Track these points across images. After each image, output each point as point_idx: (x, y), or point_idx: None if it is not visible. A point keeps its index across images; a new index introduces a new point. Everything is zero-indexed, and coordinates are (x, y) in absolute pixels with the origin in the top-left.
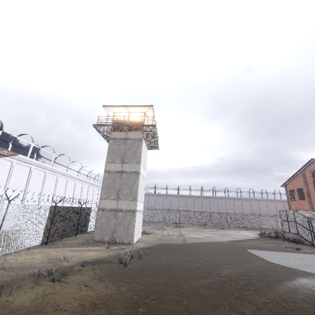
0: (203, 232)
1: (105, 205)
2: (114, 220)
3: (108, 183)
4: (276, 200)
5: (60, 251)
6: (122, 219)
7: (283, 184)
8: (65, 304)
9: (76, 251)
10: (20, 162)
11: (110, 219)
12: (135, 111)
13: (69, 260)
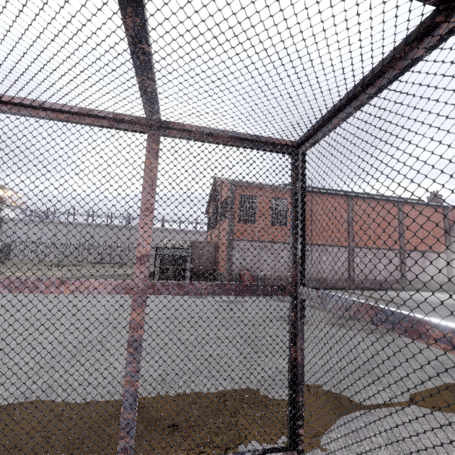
0: (75, 271)
1: None
2: None
3: None
4: None
5: None
6: None
7: (206, 211)
8: None
9: None
10: None
11: None
12: None
13: None
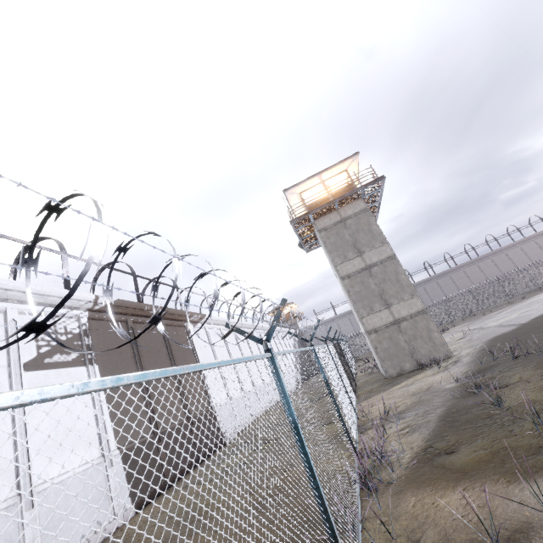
0: (496, 317)
1: (374, 324)
2: (401, 336)
3: (357, 293)
4: None
5: (393, 392)
6: (414, 330)
7: None
8: None
9: (410, 385)
10: (210, 325)
11: (394, 338)
12: (330, 176)
13: (438, 386)
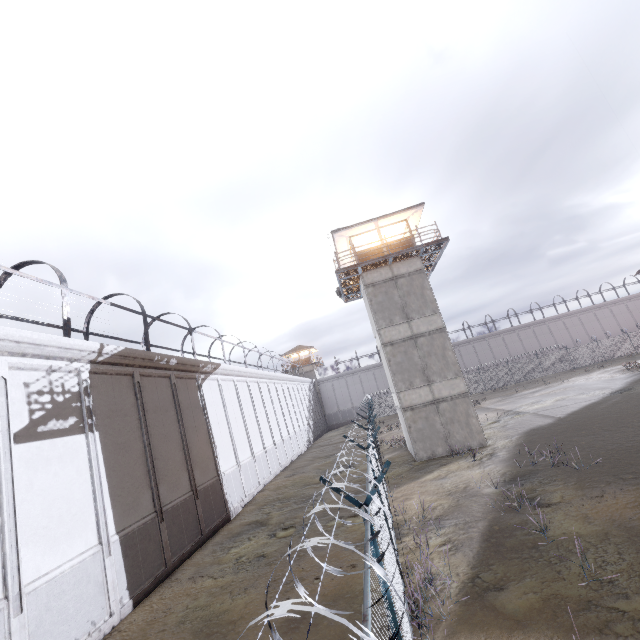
0: (530, 398)
1: (411, 401)
2: (438, 418)
3: (399, 363)
4: (611, 303)
5: (425, 484)
6: (452, 413)
7: None
8: (638, 514)
9: (444, 478)
10: (223, 376)
11: (430, 419)
12: (388, 223)
13: (475, 487)
